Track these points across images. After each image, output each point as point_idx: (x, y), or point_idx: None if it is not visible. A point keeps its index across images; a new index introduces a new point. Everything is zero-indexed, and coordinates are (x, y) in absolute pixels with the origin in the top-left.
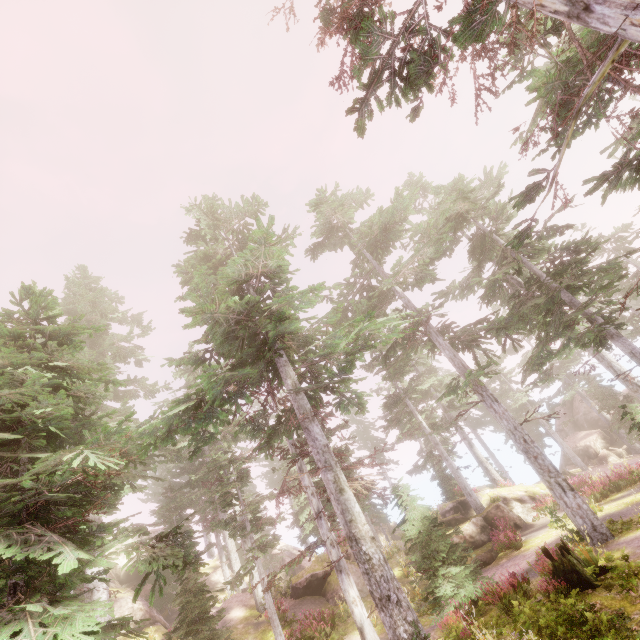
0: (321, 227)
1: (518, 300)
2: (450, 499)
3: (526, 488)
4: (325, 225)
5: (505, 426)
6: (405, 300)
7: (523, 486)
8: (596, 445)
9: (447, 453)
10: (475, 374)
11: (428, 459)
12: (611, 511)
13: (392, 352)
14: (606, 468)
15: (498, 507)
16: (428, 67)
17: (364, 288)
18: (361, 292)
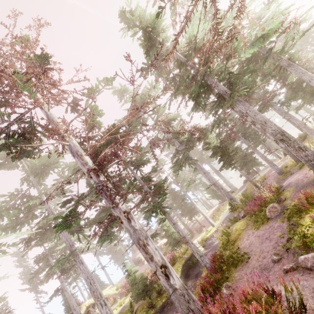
0: (1, 156)
1: (99, 211)
2: (68, 312)
3: (106, 292)
4: (4, 155)
5: (83, 277)
6: (47, 207)
7: (105, 292)
8: (142, 256)
9: (74, 280)
10: (63, 260)
11: (53, 295)
12: (126, 303)
13: (33, 238)
14: (142, 268)
15: (88, 312)
16: (24, 142)
17: (25, 196)
18: (22, 199)
